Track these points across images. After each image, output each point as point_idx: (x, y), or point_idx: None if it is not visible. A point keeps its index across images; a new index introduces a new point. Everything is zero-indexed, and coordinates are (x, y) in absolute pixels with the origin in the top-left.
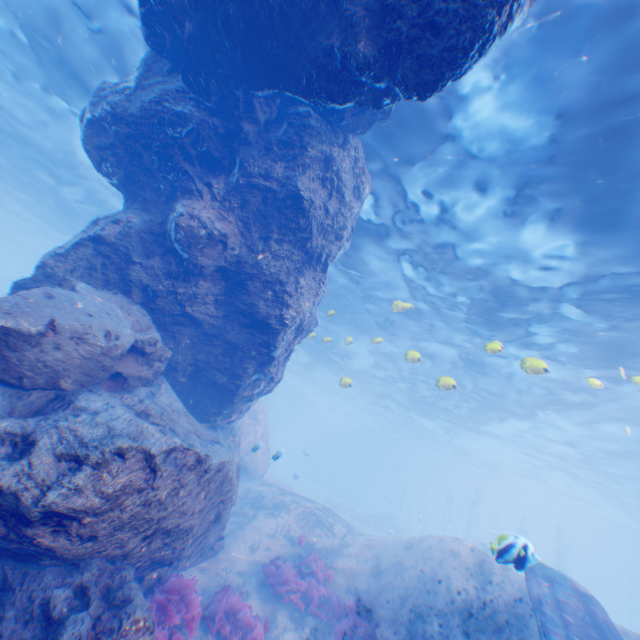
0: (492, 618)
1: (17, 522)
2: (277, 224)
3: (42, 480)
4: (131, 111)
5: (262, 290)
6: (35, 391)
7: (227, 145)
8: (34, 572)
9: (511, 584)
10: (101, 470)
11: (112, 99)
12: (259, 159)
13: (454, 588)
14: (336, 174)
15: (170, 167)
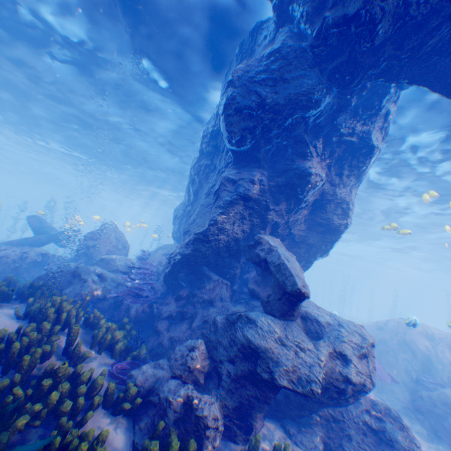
0: (444, 357)
1: (356, 394)
2: (348, 164)
3: (364, 373)
4: (276, 101)
5: (335, 210)
6: (296, 318)
7: (331, 115)
8: (343, 410)
9: (446, 338)
10: (368, 356)
11: (259, 91)
12: (347, 121)
13: (419, 346)
14: (387, 122)
15: (287, 136)
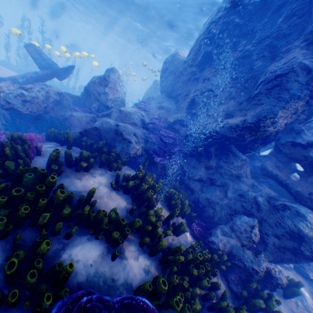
0: None
1: None
2: None
3: None
4: None
5: None
6: None
7: None
8: None
9: None
10: None
11: None
12: None
13: None
14: None
15: None
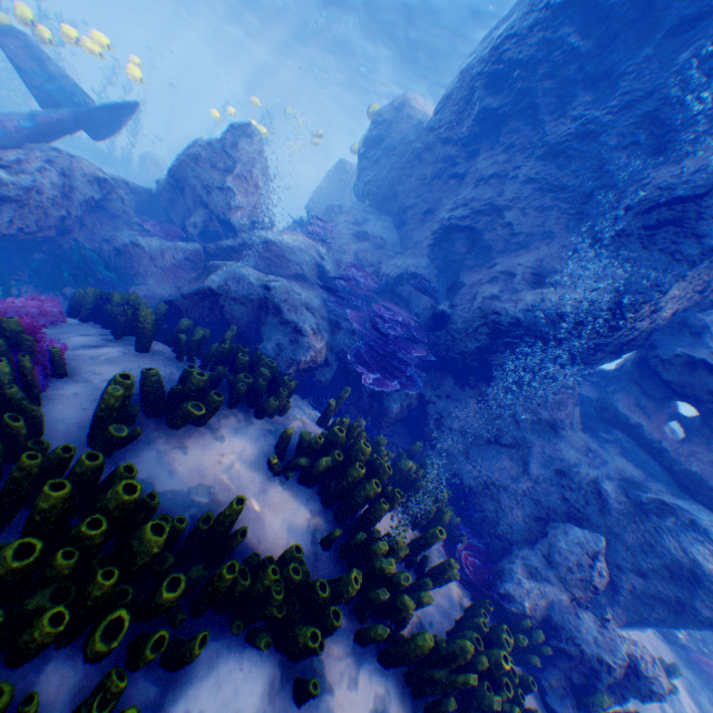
0: None
1: None
2: None
3: None
4: None
5: None
6: None
7: None
8: None
9: None
10: None
11: None
12: None
13: None
14: None
15: None
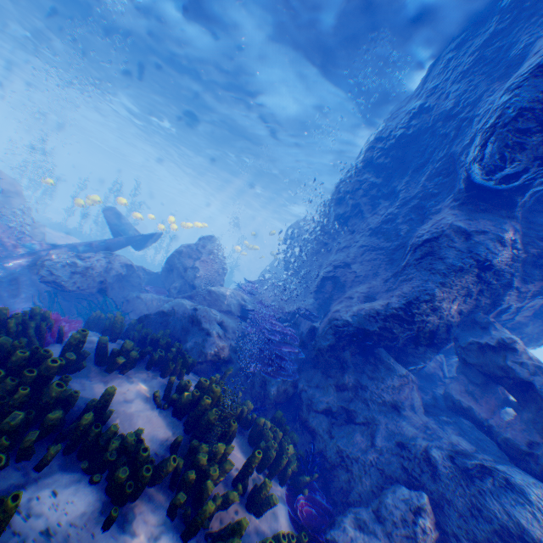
0: None
1: None
2: None
3: None
4: None
5: None
6: None
7: None
8: None
9: None
10: None
11: None
12: None
13: None
14: None
15: None
